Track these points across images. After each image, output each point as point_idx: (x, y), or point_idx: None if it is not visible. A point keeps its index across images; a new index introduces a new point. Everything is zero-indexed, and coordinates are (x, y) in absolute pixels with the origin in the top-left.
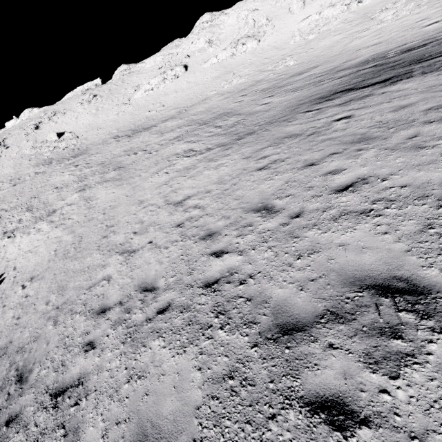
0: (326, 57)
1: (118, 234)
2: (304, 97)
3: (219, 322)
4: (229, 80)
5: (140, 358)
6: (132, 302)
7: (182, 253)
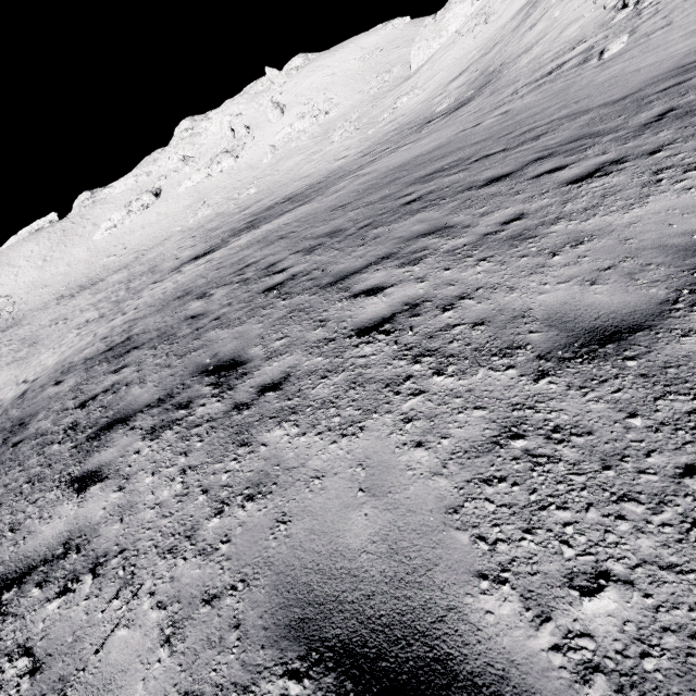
0: (278, 186)
1: None
2: (188, 258)
3: None
4: (198, 211)
5: None
6: None
7: None
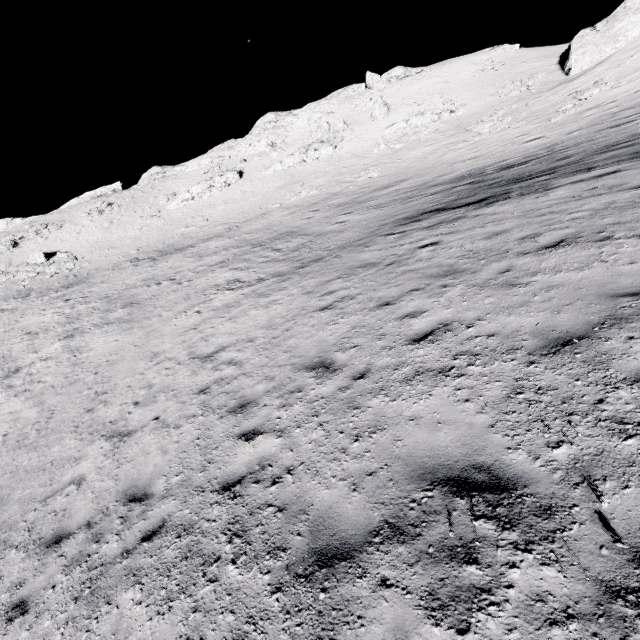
0: (417, 170)
1: (111, 406)
2: (388, 216)
3: (232, 551)
4: (297, 191)
5: (96, 627)
6: (108, 522)
7: (199, 436)
